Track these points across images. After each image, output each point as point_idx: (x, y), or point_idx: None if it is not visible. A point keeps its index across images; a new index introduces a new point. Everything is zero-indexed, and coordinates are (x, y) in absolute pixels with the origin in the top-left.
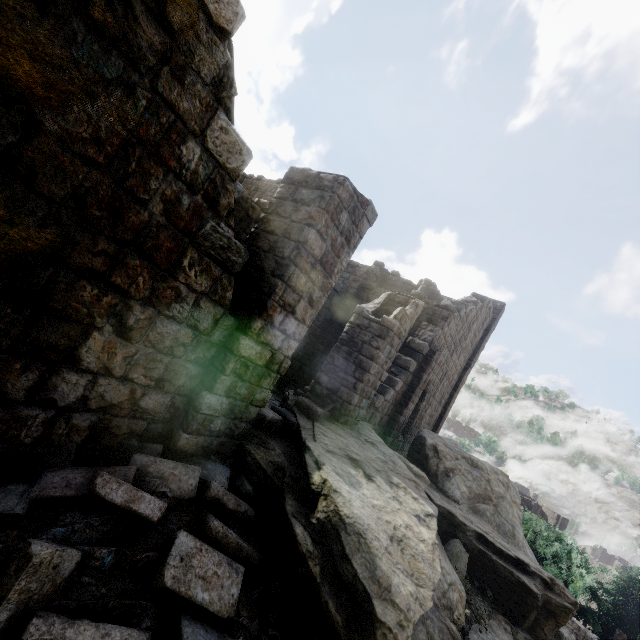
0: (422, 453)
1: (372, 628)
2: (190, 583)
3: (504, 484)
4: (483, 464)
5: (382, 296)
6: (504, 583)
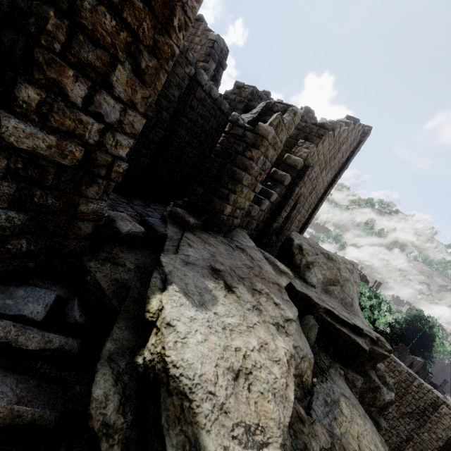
0: (289, 251)
1: None
2: None
3: (350, 270)
4: (336, 257)
5: (260, 105)
6: (343, 342)
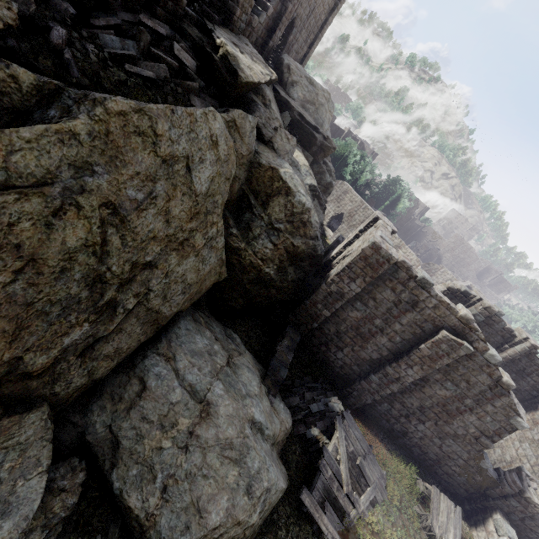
0: (280, 70)
1: (237, 78)
2: (182, 58)
3: (327, 99)
4: (317, 84)
5: None
6: (305, 134)
